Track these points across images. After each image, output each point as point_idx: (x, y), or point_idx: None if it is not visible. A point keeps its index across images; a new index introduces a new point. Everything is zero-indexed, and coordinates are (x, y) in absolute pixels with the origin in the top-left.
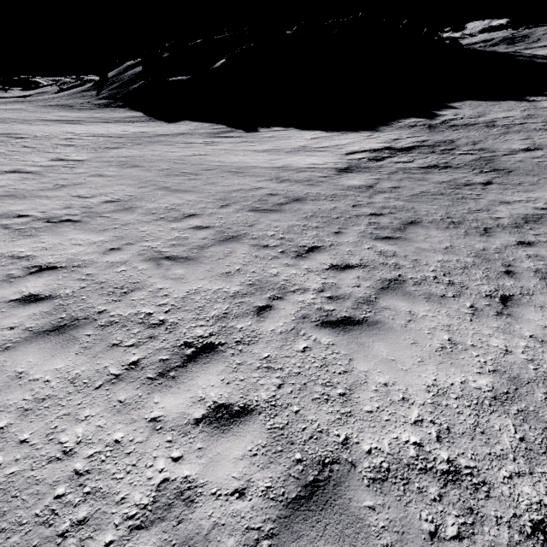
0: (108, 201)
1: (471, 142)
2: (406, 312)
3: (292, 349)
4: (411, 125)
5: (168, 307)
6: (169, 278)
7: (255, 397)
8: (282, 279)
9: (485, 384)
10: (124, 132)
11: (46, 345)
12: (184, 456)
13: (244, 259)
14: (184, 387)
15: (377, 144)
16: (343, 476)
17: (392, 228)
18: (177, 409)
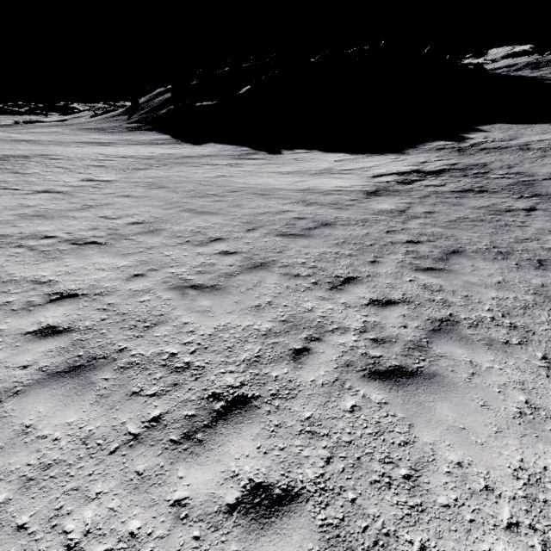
0: (134, 222)
1: (505, 165)
2: (466, 362)
3: (338, 407)
4: (439, 148)
5: (194, 346)
6: (195, 310)
7: (299, 474)
8: (318, 315)
9: None
10: (152, 154)
11: (59, 391)
12: None
13: (275, 290)
14: (213, 456)
15: (404, 167)
16: None
17: (433, 258)
18: (205, 489)
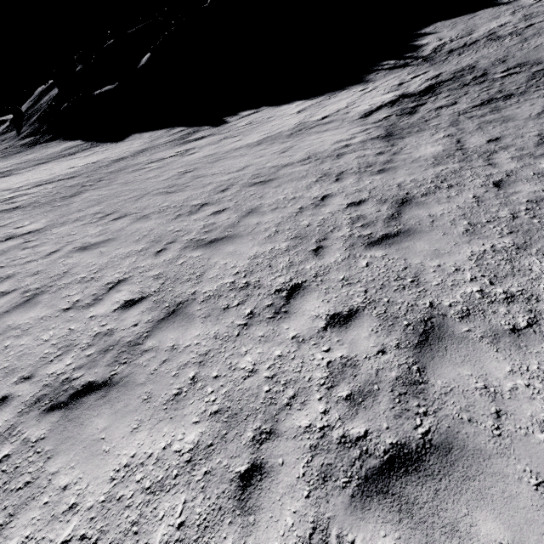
0: (129, 302)
1: (496, 61)
2: None
3: None
4: (401, 64)
5: None
6: None
7: None
8: None
9: None
10: (72, 170)
11: None
12: None
13: (542, 395)
14: None
15: (385, 96)
16: None
17: None
18: None
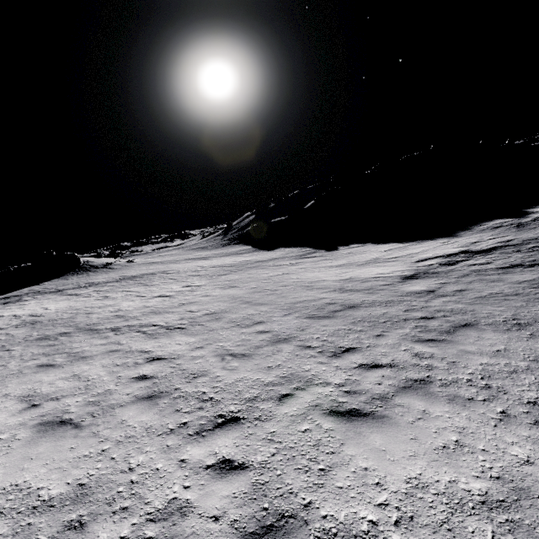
0: (207, 313)
1: None
2: (419, 410)
3: (295, 428)
4: (495, 226)
5: (218, 389)
6: (227, 368)
7: (252, 458)
8: (311, 373)
9: (478, 487)
10: (234, 262)
11: (141, 406)
12: (191, 486)
13: (287, 357)
14: (207, 443)
15: (452, 249)
16: (294, 528)
17: (439, 331)
18: (198, 457)
